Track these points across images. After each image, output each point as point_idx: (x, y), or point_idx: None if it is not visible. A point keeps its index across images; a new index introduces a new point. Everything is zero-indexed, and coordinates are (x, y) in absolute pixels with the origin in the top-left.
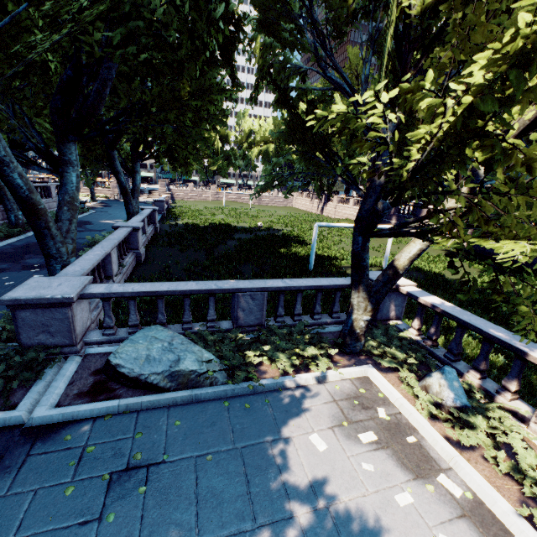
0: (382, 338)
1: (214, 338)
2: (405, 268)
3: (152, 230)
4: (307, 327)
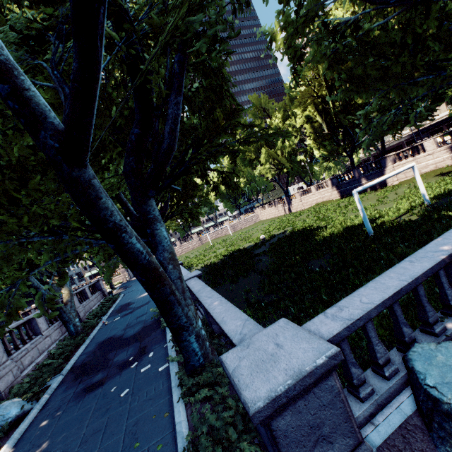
0: None
1: None
2: None
3: None
4: None
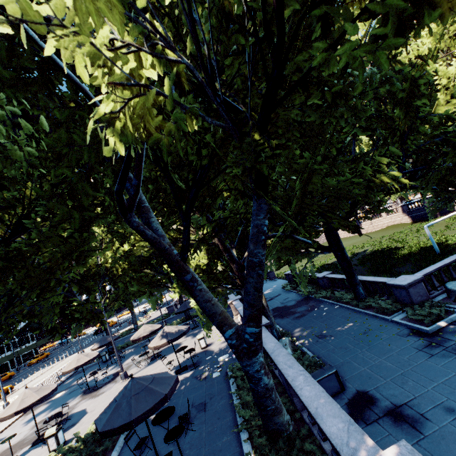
0: None
1: None
2: None
3: None
4: None
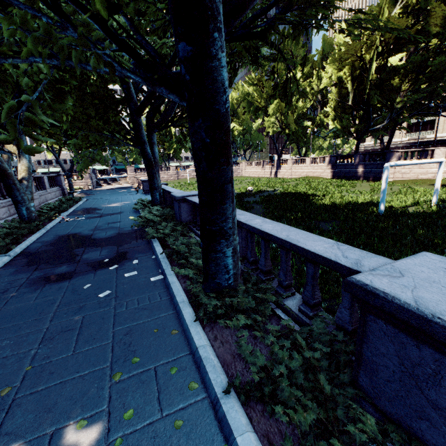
0: None
1: None
2: None
3: None
4: None
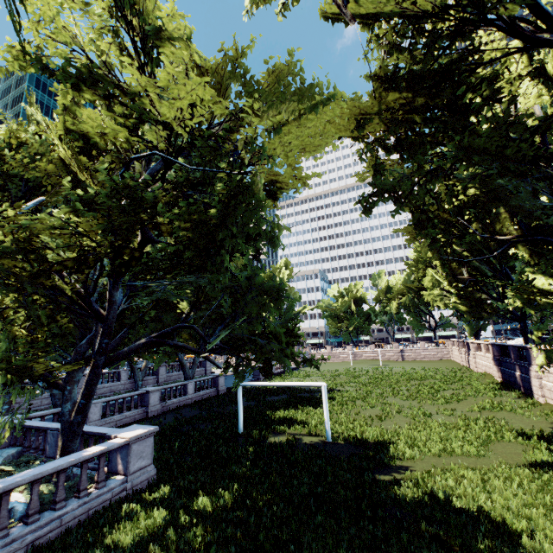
0: (70, 481)
1: (23, 459)
2: (74, 416)
3: (209, 392)
4: (77, 467)
